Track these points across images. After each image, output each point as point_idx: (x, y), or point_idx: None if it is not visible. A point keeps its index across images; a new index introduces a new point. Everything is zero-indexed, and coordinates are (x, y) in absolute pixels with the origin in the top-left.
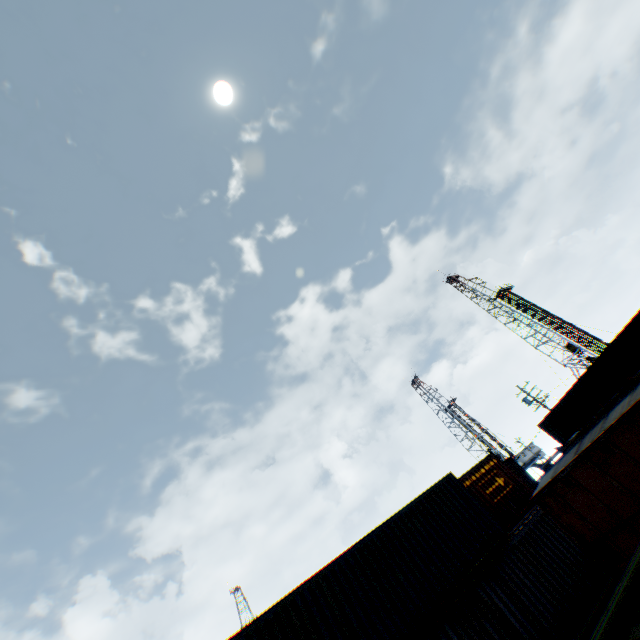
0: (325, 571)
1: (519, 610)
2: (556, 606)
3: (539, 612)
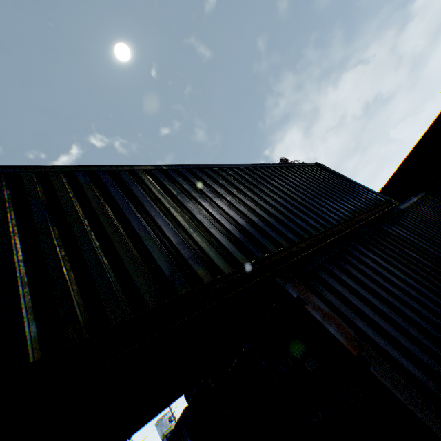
0: (150, 168)
1: (438, 249)
2: None
3: None
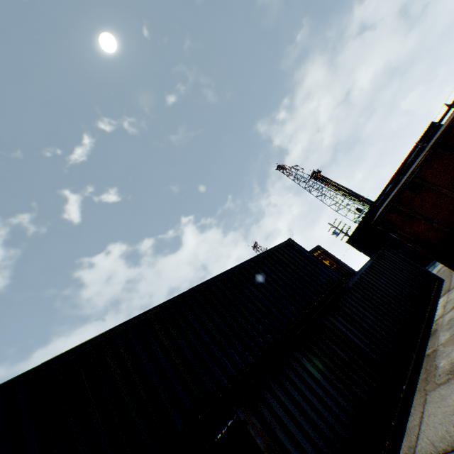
0: (157, 310)
1: (362, 334)
2: (392, 329)
3: (379, 334)
